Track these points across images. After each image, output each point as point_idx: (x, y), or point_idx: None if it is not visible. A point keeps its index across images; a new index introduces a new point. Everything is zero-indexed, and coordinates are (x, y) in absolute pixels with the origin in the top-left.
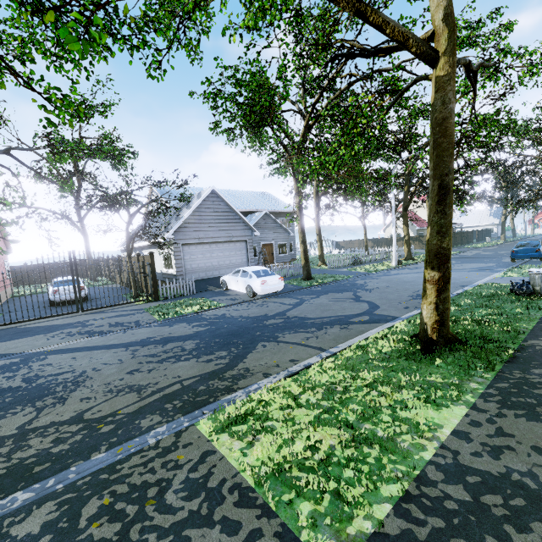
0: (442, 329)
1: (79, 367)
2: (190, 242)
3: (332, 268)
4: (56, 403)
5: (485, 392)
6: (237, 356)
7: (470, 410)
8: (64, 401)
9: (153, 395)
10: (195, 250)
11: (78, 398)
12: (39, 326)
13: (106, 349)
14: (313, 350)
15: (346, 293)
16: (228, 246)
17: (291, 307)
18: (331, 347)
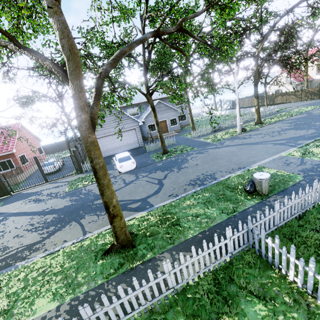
0: (118, 240)
1: (8, 229)
2: (99, 137)
3: (196, 136)
4: None
5: (78, 296)
6: (52, 233)
7: (55, 308)
8: None
9: (4, 255)
10: (104, 140)
11: None
12: (27, 192)
13: (27, 215)
14: (81, 233)
15: (165, 172)
16: (124, 134)
17: (122, 187)
18: (90, 232)
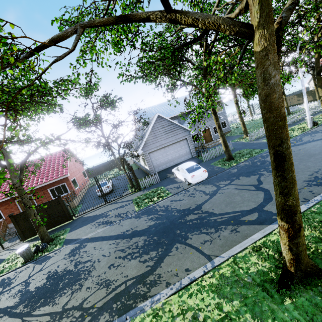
0: (299, 265)
1: (94, 257)
2: (152, 151)
3: (253, 139)
4: (78, 289)
5: None
6: (159, 259)
7: None
8: (81, 288)
9: (112, 292)
10: (156, 154)
11: (86, 286)
12: (91, 216)
13: (108, 240)
14: (203, 258)
15: (252, 177)
16: (175, 145)
17: (208, 198)
18: (216, 256)
